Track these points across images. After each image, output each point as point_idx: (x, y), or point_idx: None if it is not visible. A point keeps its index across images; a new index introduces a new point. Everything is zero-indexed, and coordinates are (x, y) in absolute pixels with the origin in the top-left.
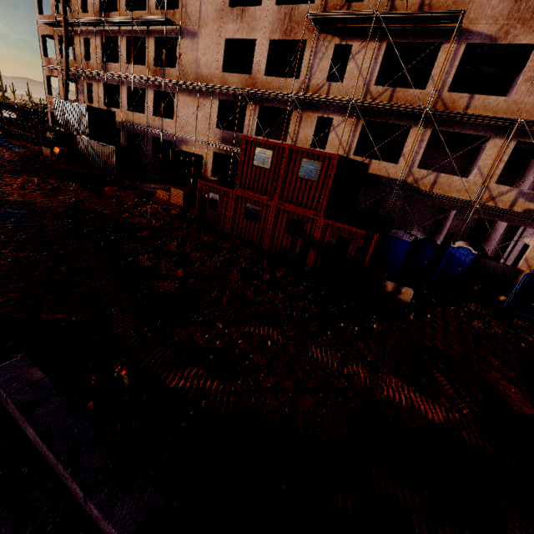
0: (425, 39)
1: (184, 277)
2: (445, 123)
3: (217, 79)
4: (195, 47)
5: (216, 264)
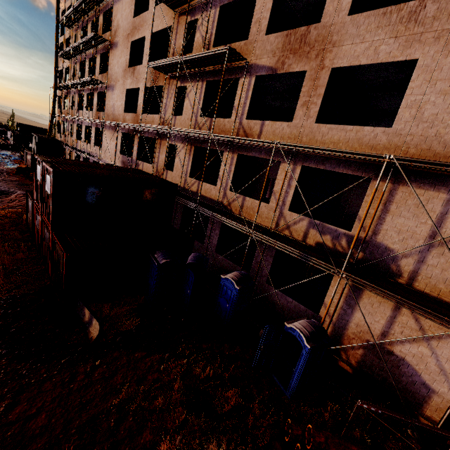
0: (228, 76)
1: None
2: (246, 148)
3: (121, 118)
4: (113, 96)
5: None
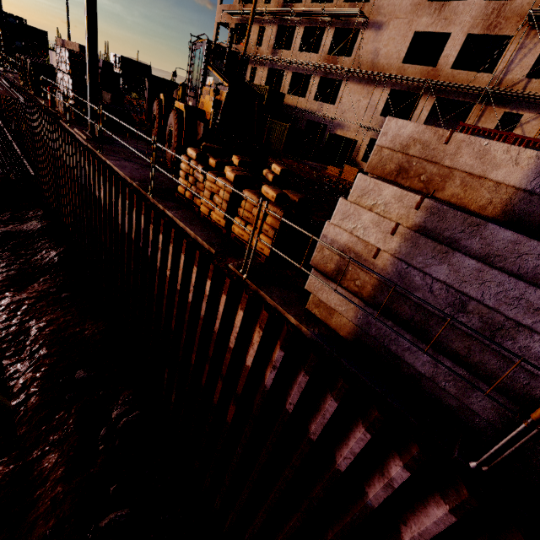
0: None
1: None
2: None
3: (394, 70)
4: (378, 38)
5: None
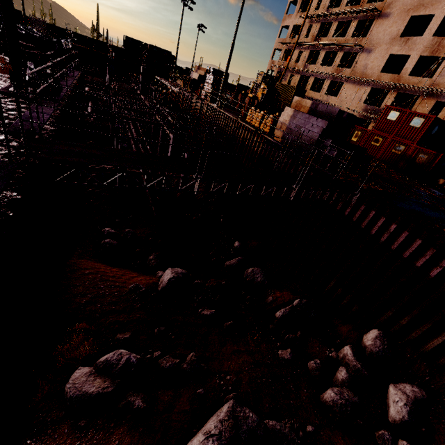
0: None
1: None
2: None
3: (375, 76)
4: (368, 58)
5: None
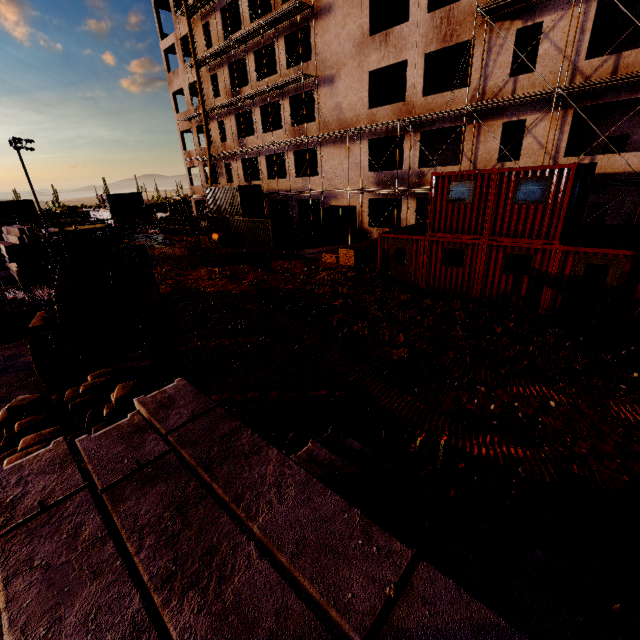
0: None
1: (408, 341)
2: None
3: (364, 119)
4: (334, 92)
5: (434, 322)
